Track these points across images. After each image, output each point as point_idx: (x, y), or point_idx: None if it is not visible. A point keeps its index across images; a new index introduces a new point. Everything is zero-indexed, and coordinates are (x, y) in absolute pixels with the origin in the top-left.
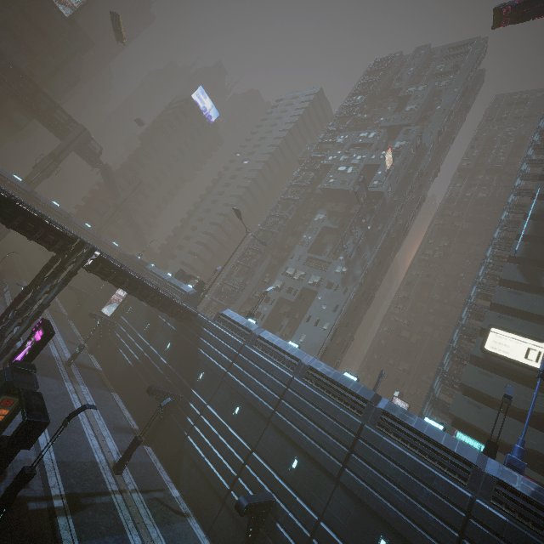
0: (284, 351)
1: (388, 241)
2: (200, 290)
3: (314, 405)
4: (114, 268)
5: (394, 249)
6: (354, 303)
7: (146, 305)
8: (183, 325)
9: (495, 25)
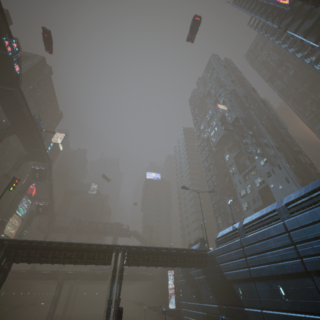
0: (262, 215)
1: (271, 128)
2: (203, 243)
3: (317, 221)
4: (138, 252)
5: (280, 128)
6: (298, 169)
7: (185, 279)
8: (206, 268)
9: (192, 42)
